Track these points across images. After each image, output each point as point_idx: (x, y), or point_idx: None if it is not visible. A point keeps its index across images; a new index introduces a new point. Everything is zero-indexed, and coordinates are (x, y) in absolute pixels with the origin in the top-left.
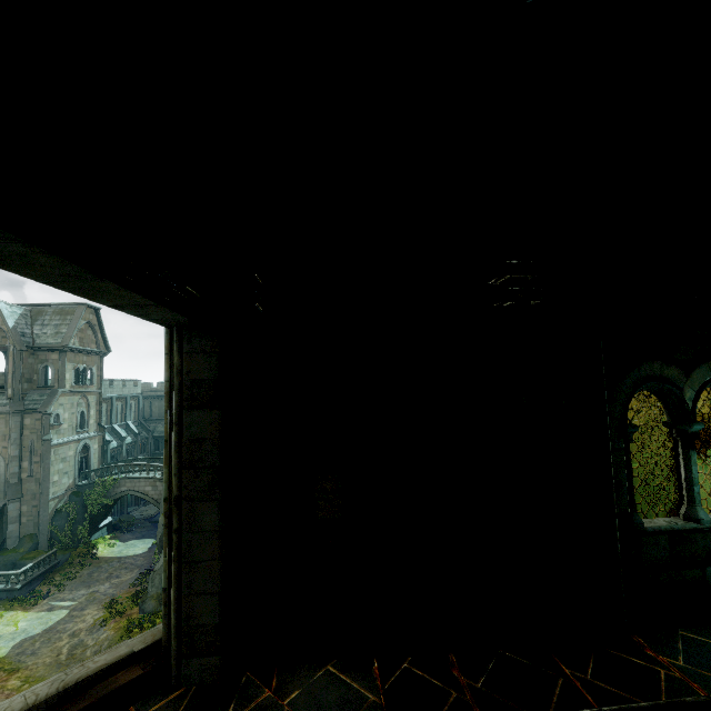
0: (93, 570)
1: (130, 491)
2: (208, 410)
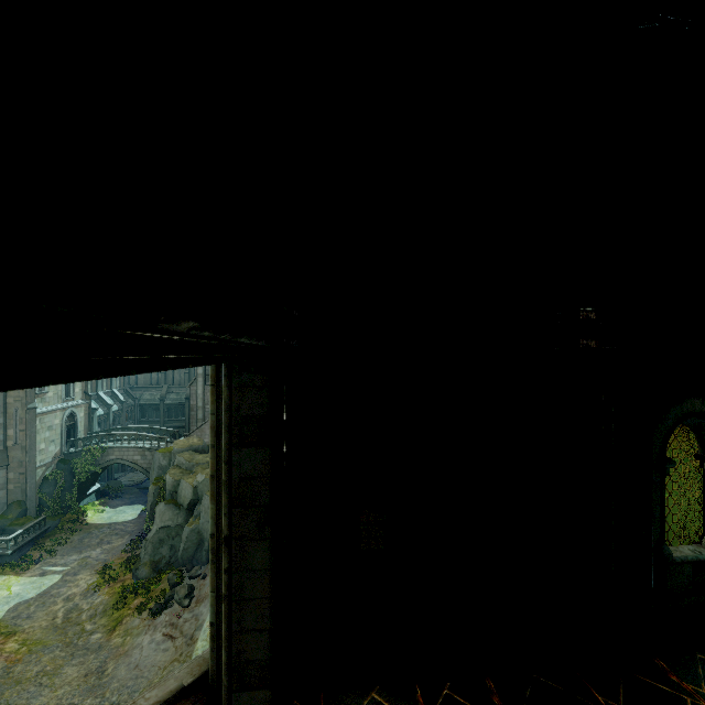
0: (84, 536)
1: (119, 460)
2: (258, 448)
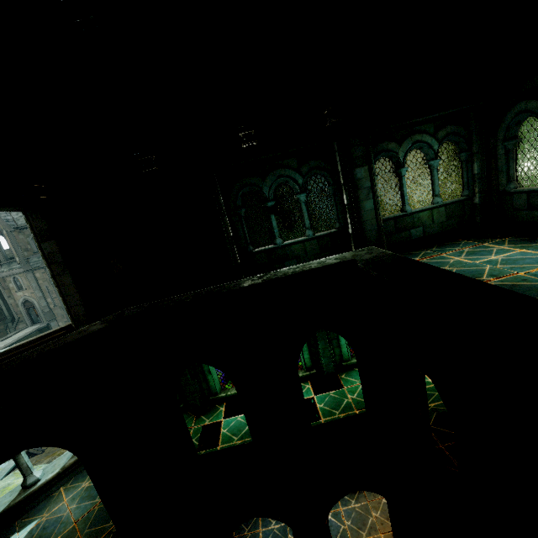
0: None
1: None
2: (50, 241)
